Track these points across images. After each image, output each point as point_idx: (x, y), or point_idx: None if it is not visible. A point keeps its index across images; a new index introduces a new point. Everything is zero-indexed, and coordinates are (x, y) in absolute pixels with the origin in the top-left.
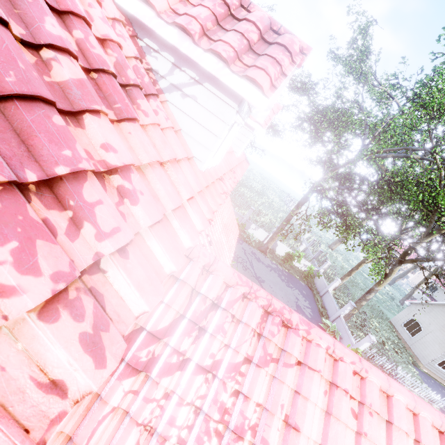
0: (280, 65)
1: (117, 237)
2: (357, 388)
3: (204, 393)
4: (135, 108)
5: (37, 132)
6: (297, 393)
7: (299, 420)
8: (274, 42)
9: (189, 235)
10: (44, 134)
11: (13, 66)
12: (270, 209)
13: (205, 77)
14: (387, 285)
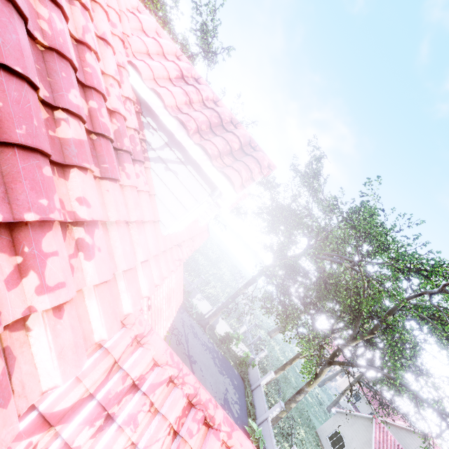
0: (251, 171)
1: (59, 293)
2: None
3: None
4: (121, 169)
5: (23, 178)
6: None
7: None
8: (250, 154)
9: (132, 300)
10: (29, 181)
11: (28, 122)
12: (220, 282)
13: (190, 161)
14: (317, 386)
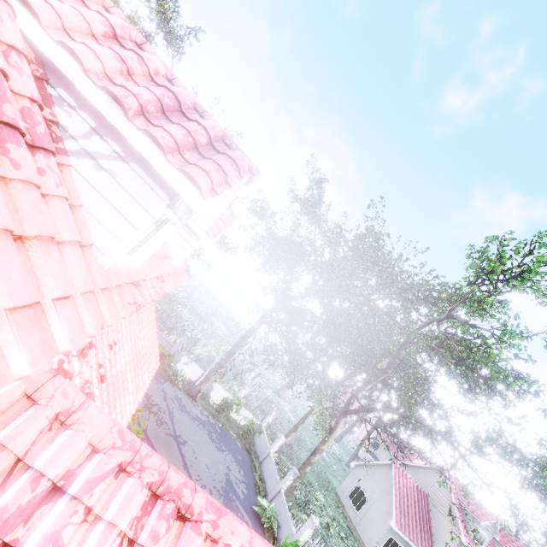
0: (226, 174)
1: None
2: None
3: None
4: None
5: None
6: None
7: None
8: (223, 152)
9: (30, 355)
10: None
11: None
12: (213, 339)
13: (133, 156)
14: (335, 443)
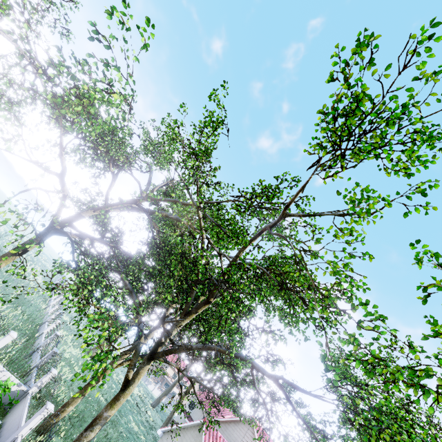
0: None
1: None
2: None
3: None
4: None
5: None
6: None
7: None
8: None
9: None
10: None
11: None
12: (3, 278)
13: None
14: (151, 408)
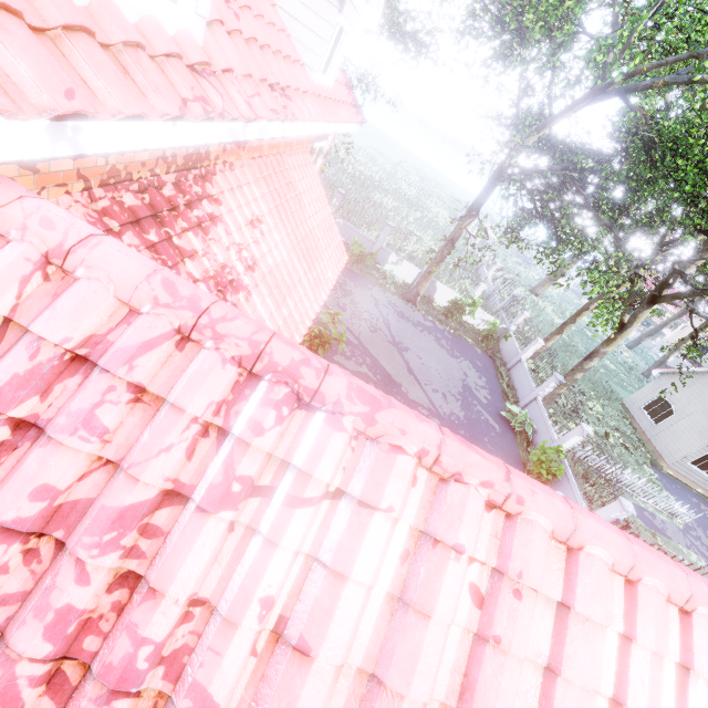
0: None
1: None
2: (493, 538)
3: (20, 590)
4: None
5: None
6: (321, 564)
7: (312, 629)
8: None
9: None
10: None
11: None
12: (430, 230)
13: None
14: (626, 349)
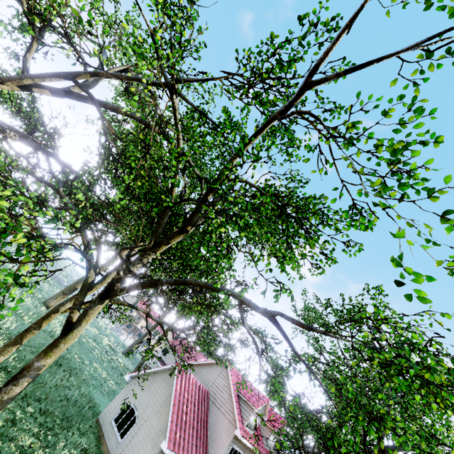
0: None
1: None
2: None
3: None
4: None
5: None
6: None
7: None
8: None
9: None
10: None
11: None
12: None
13: None
14: (122, 355)
